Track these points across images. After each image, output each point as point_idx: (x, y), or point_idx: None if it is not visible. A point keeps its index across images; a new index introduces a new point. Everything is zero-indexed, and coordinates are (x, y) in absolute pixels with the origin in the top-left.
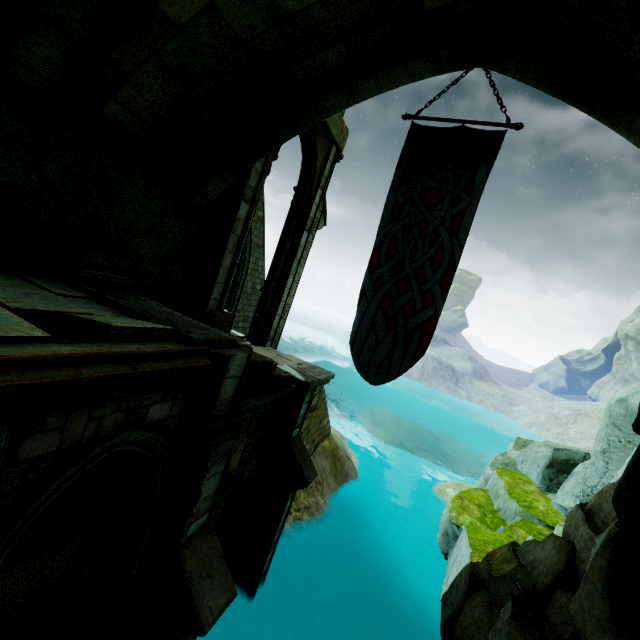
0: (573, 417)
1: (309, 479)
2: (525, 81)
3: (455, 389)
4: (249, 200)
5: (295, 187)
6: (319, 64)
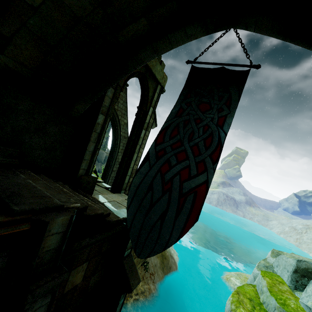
0: (305, 229)
1: (133, 286)
2: (262, 32)
3: (236, 211)
4: (105, 113)
5: (137, 106)
6: (132, 32)
